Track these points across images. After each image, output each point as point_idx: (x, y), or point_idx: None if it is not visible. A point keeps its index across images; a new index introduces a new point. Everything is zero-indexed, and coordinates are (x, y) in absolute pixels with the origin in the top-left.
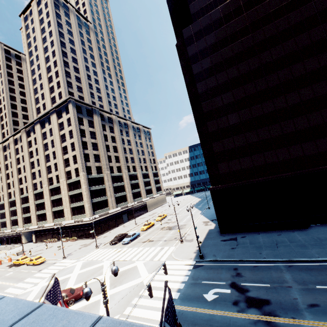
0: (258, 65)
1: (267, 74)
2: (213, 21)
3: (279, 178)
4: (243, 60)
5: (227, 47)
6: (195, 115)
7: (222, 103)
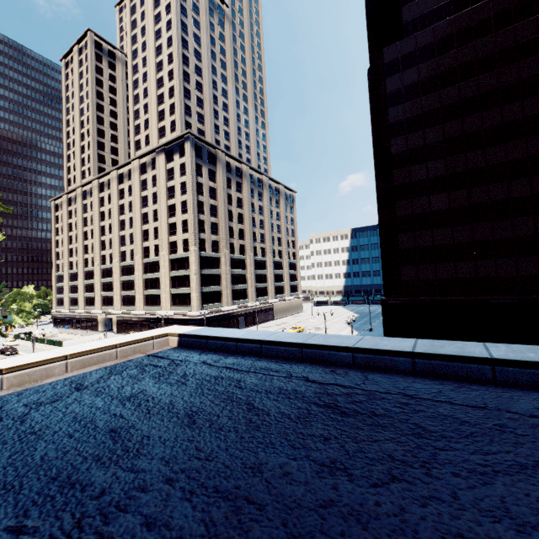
0: (497, 122)
1: (510, 139)
2: (437, 39)
3: (492, 302)
4: (475, 111)
5: (452, 87)
6: (379, 187)
7: (426, 176)
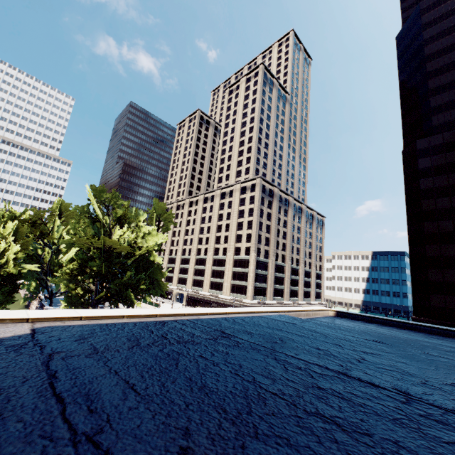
0: None
1: None
2: None
3: None
4: None
5: None
6: (410, 231)
7: (452, 229)
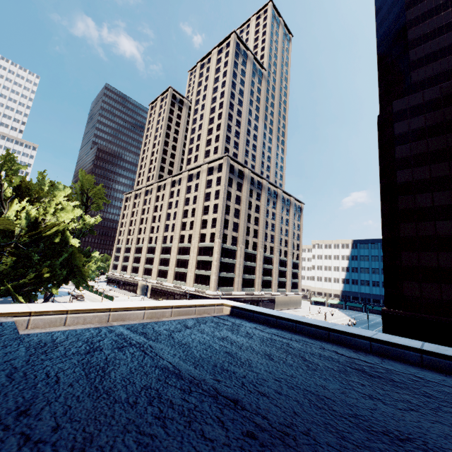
0: None
1: None
2: (444, 95)
3: None
4: None
5: None
6: (383, 209)
7: (431, 204)
